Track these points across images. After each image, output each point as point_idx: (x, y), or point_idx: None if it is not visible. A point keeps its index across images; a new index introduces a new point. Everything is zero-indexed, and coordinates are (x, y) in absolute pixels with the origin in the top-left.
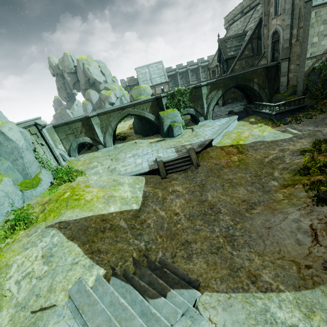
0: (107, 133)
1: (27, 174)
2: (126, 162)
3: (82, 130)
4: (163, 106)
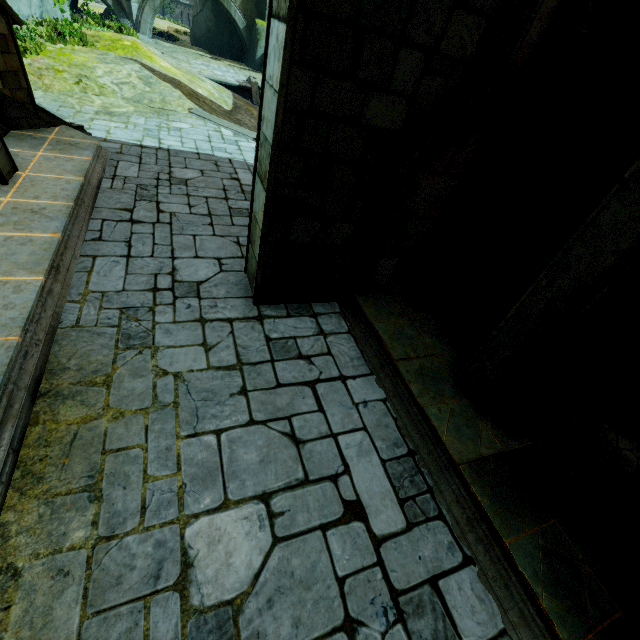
0: (149, 1)
1: None
2: (195, 66)
3: None
4: (266, 12)
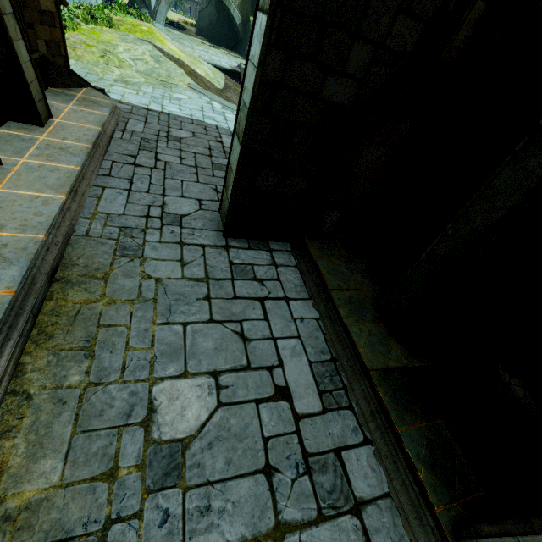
0: None
1: None
2: (197, 51)
3: None
4: None
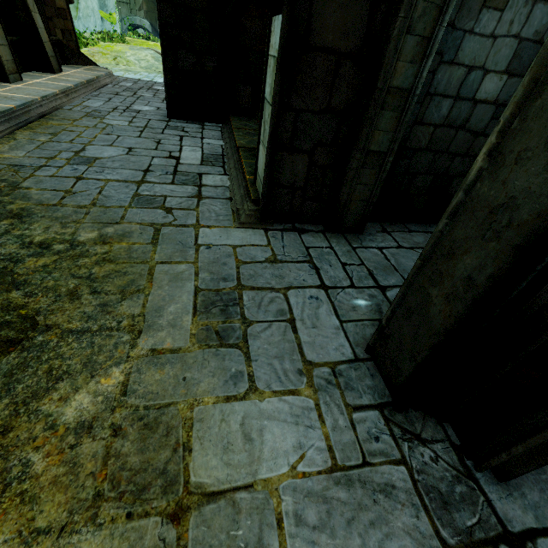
0: None
1: (105, 6)
2: None
3: (142, 5)
4: None
